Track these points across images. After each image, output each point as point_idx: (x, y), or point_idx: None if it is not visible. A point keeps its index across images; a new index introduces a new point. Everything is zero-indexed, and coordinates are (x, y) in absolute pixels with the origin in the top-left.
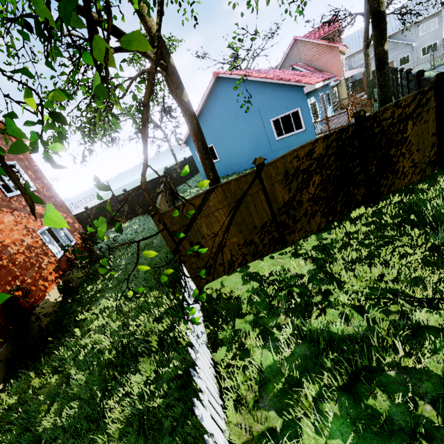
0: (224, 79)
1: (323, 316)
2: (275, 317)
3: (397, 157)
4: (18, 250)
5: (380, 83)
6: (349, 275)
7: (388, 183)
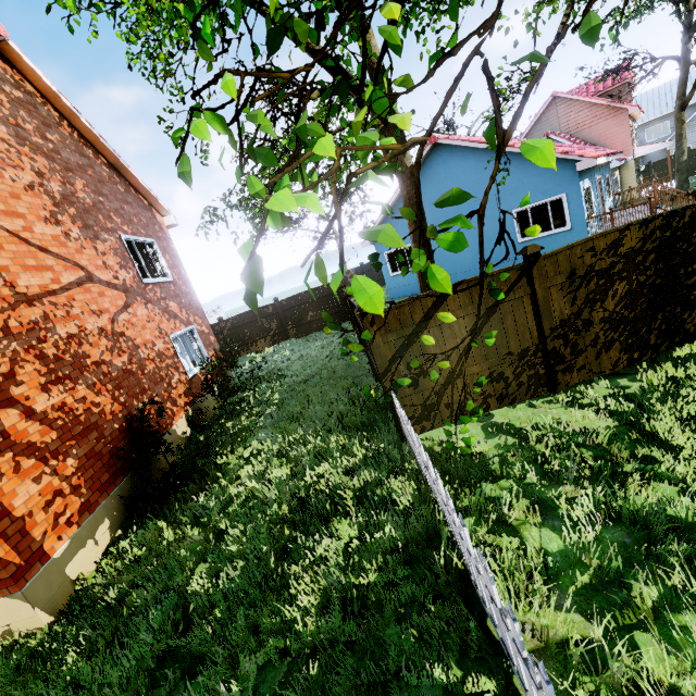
0: (445, 147)
1: (649, 490)
2: (555, 486)
3: None
4: (148, 356)
5: None
6: (687, 437)
7: None
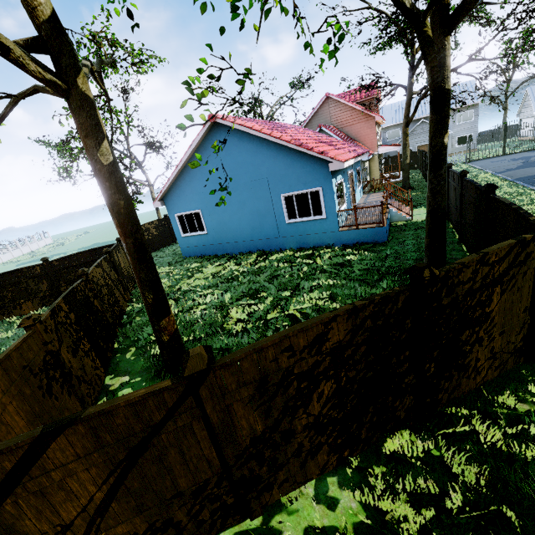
0: (224, 127)
1: None
2: None
3: (471, 345)
4: None
5: (433, 187)
6: None
7: (450, 385)
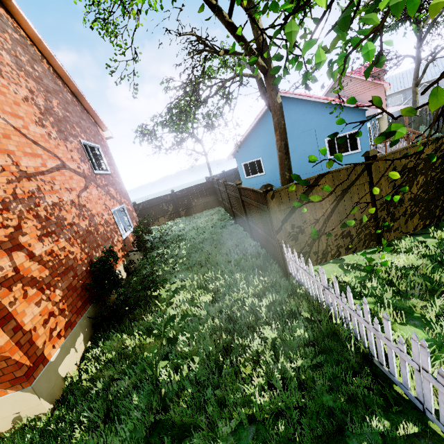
0: (284, 98)
1: None
2: (405, 300)
3: None
4: (100, 222)
5: None
6: None
7: None
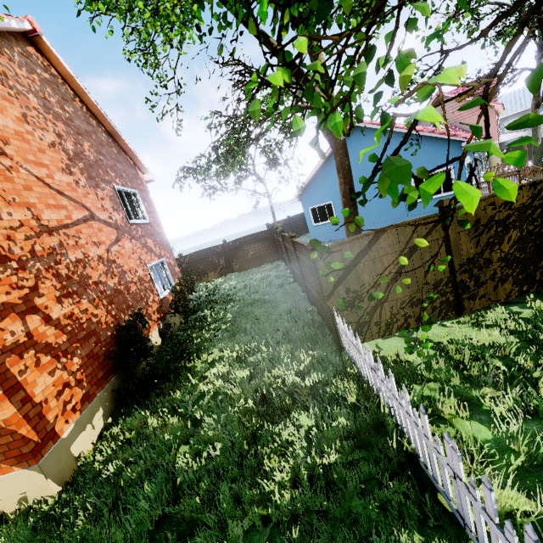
0: (359, 129)
1: None
2: (476, 388)
3: None
4: (132, 279)
5: None
6: None
7: None
